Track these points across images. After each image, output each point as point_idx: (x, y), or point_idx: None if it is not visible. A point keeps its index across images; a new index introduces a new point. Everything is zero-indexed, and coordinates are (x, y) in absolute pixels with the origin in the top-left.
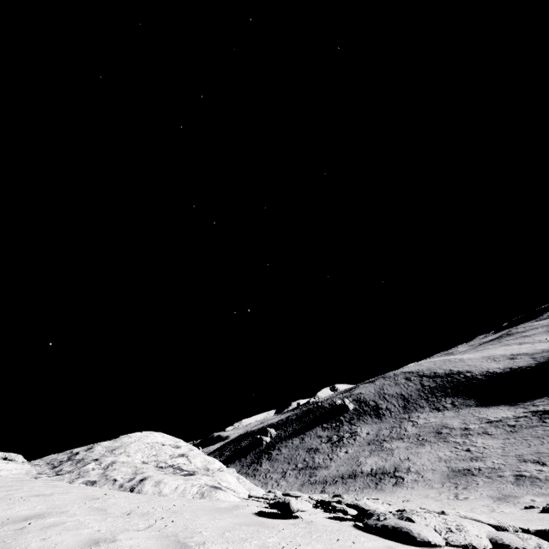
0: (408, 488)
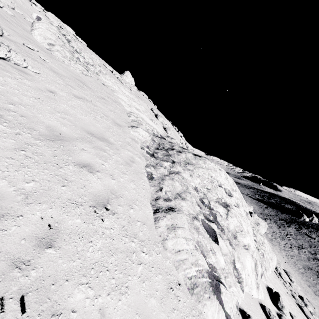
0: None
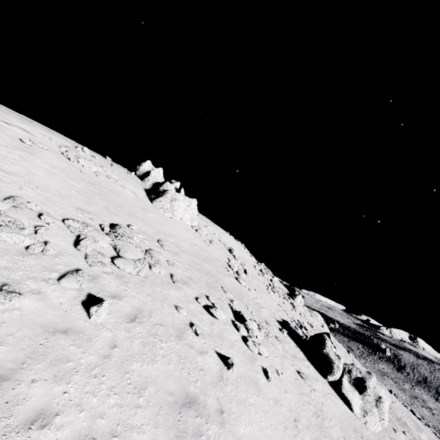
0: None
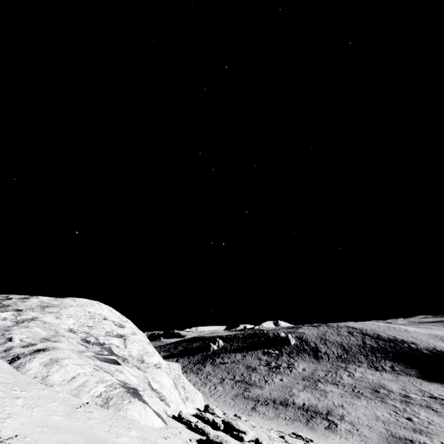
0: (342, 437)
